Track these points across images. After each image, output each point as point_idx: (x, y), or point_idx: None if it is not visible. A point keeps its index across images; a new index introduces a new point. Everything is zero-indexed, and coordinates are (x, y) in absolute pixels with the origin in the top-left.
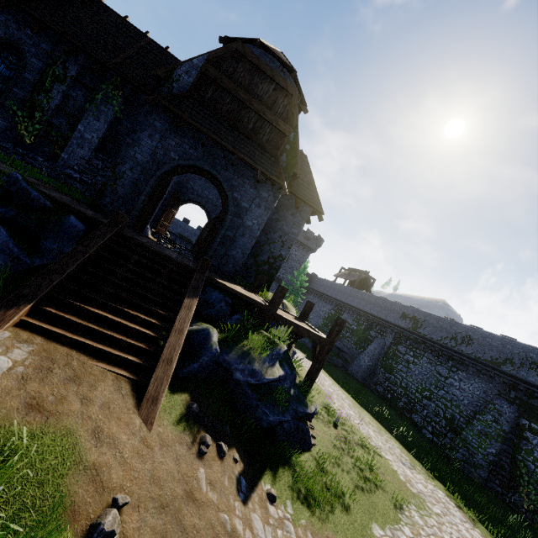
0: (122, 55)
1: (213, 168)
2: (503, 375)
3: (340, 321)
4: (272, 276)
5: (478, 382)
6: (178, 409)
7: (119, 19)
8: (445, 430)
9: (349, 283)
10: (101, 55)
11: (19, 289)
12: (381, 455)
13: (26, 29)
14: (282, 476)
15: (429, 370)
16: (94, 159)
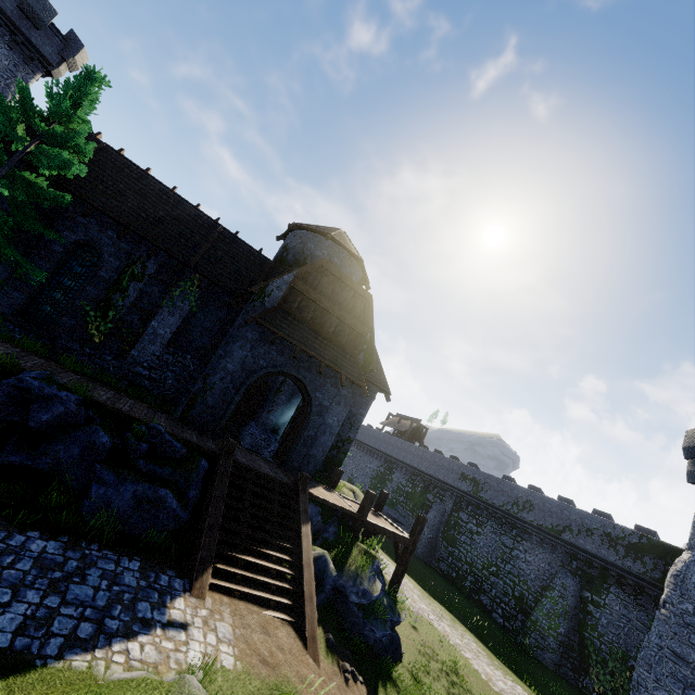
0: (200, 251)
1: (299, 373)
2: (564, 544)
3: (422, 520)
4: (341, 460)
5: (543, 553)
6: (323, 643)
7: (194, 210)
8: (516, 612)
9: (398, 432)
10: (182, 255)
11: (200, 553)
12: (461, 654)
13: (107, 231)
14: (390, 692)
15: (494, 541)
16: (165, 354)
